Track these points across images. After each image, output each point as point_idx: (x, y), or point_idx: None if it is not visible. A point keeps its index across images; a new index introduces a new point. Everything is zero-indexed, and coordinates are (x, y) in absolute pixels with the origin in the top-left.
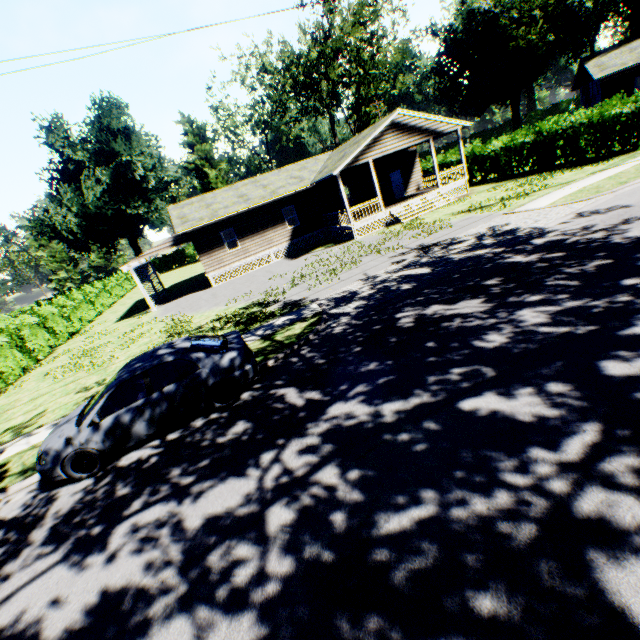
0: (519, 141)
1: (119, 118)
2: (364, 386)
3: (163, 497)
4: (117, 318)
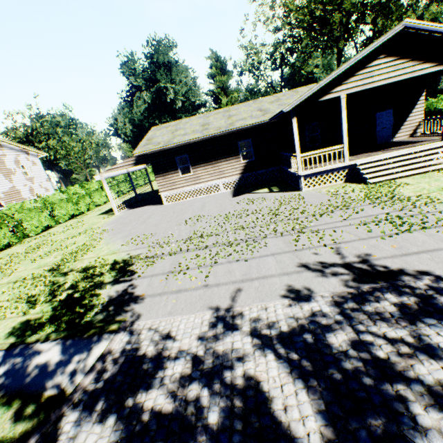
0: None
1: (164, 54)
2: None
3: None
4: (105, 210)
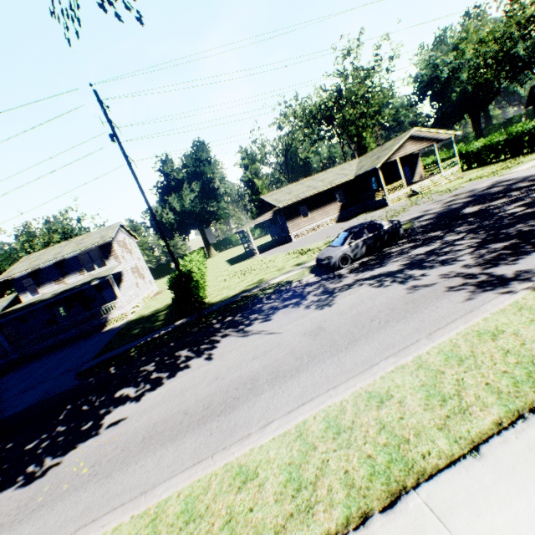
0: (495, 140)
1: (207, 152)
2: (465, 224)
3: (397, 257)
4: (228, 265)
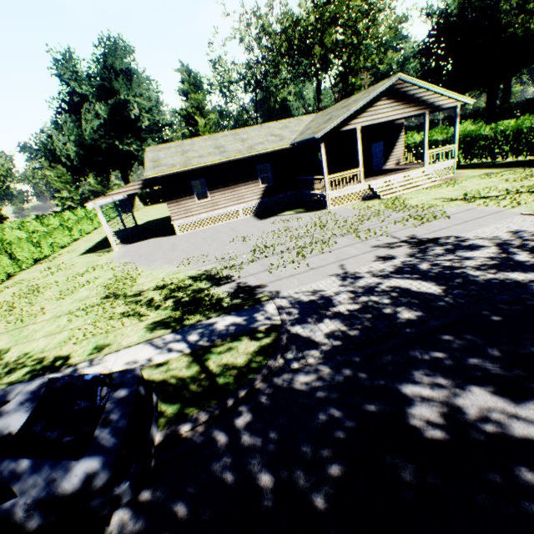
0: (523, 127)
1: (122, 58)
2: None
3: None
4: (84, 250)
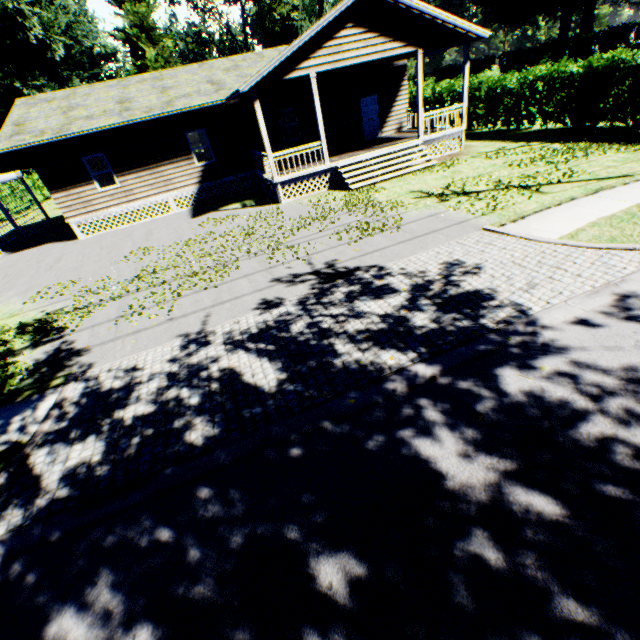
0: (554, 78)
1: None
2: None
3: None
4: None
